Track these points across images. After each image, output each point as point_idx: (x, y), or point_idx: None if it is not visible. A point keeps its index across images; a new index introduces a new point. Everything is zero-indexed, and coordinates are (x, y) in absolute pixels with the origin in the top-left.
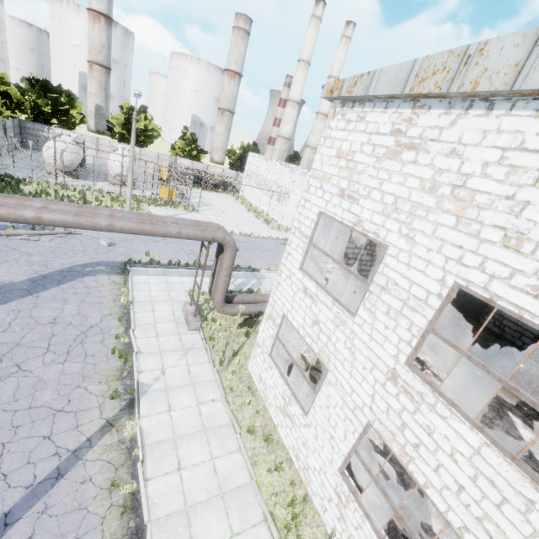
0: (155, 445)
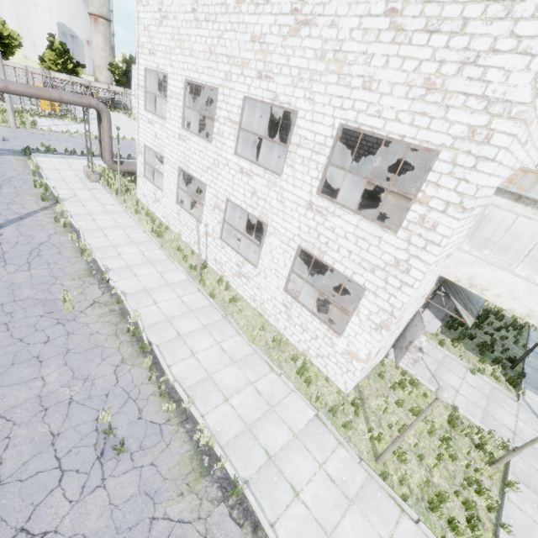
0: (77, 214)
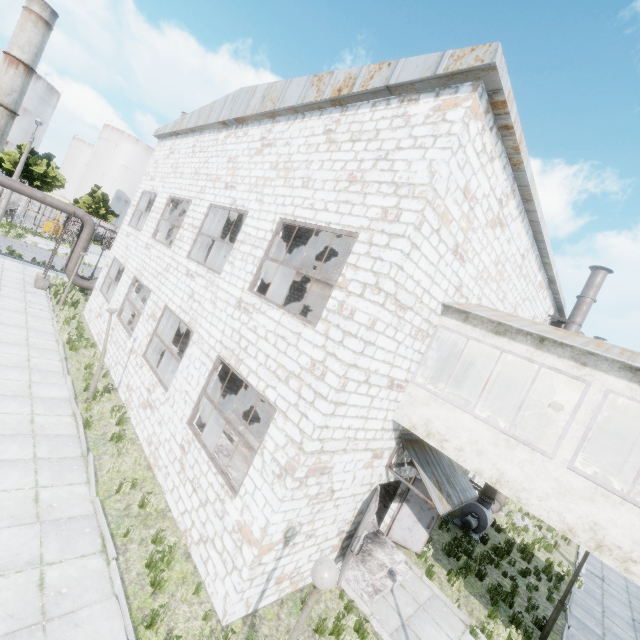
0: None
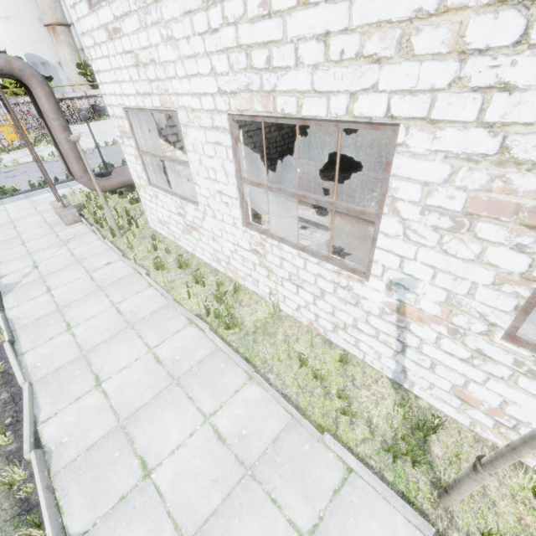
0: (31, 324)
